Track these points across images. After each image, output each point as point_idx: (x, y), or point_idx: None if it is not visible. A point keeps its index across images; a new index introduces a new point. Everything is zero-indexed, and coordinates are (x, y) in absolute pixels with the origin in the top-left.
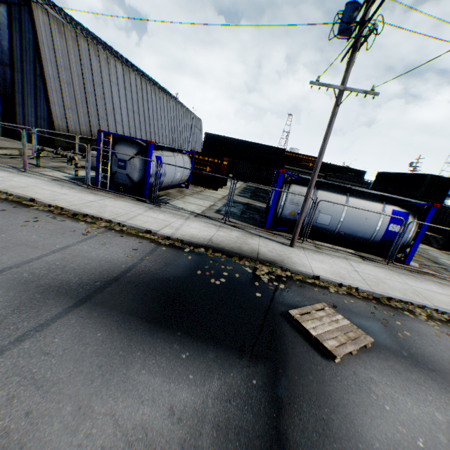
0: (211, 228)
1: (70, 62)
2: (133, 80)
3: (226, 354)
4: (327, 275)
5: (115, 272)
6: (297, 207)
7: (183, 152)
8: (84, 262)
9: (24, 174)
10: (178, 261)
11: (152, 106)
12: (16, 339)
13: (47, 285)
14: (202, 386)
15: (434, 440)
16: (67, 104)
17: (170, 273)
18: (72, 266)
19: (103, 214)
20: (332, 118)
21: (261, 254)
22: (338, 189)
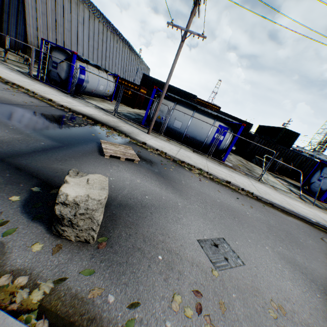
0: (100, 113)
1: None
2: (97, 25)
3: (39, 135)
4: (153, 144)
5: (7, 102)
6: (162, 113)
7: (109, 74)
8: None
9: None
10: (57, 113)
11: (110, 48)
12: None
13: None
14: (10, 134)
15: (121, 181)
16: (40, 28)
17: (44, 114)
18: None
19: (26, 86)
20: (179, 50)
21: (118, 127)
22: (190, 106)
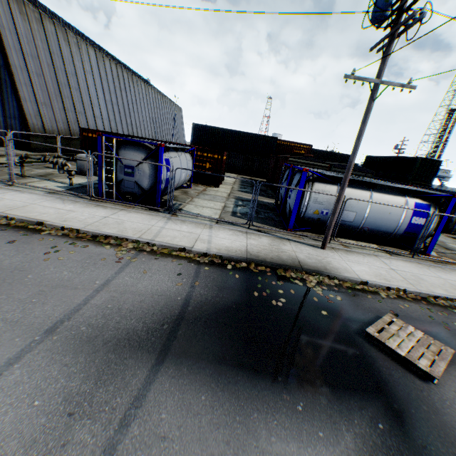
0: (240, 237)
1: (37, 48)
2: (109, 67)
3: (337, 395)
4: (372, 278)
5: (175, 308)
6: (321, 205)
7: (184, 150)
8: (136, 300)
9: (13, 188)
10: (229, 283)
11: (131, 96)
12: (119, 425)
13: (114, 339)
14: (338, 444)
15: None
16: (39, 99)
17: (229, 300)
18: (126, 307)
19: (125, 232)
20: (367, 114)
21: (302, 263)
22: (361, 185)
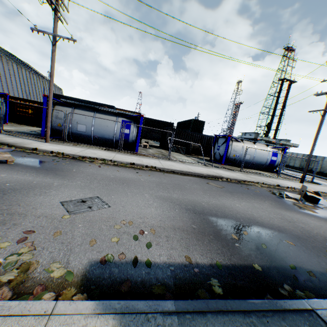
0: None
1: None
2: None
3: None
4: (48, 149)
5: None
6: (62, 120)
7: None
8: None
9: None
10: None
11: None
12: None
13: None
14: None
15: None
16: None
17: None
18: None
19: None
20: (52, 54)
21: (0, 140)
22: (90, 109)
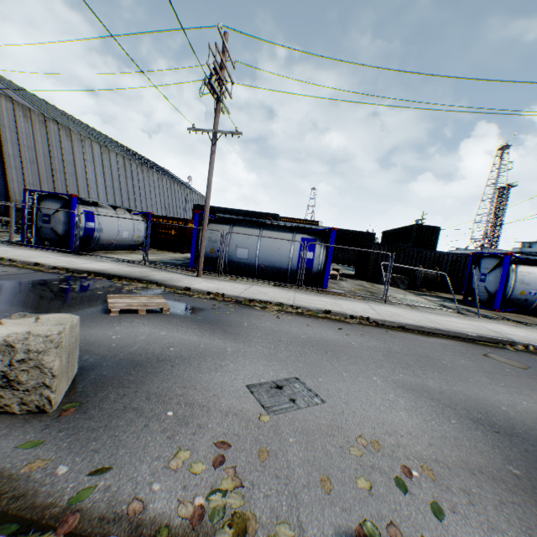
0: (120, 266)
1: (36, 142)
2: (115, 158)
3: (5, 306)
4: (203, 288)
5: None
6: (216, 244)
7: (134, 213)
8: None
9: None
10: (45, 278)
11: (139, 183)
12: None
13: None
14: None
15: (132, 337)
16: (29, 180)
17: (22, 281)
18: None
19: (1, 254)
20: (211, 156)
21: (147, 277)
22: (254, 224)
